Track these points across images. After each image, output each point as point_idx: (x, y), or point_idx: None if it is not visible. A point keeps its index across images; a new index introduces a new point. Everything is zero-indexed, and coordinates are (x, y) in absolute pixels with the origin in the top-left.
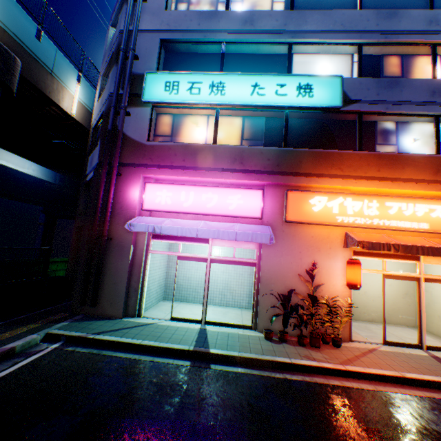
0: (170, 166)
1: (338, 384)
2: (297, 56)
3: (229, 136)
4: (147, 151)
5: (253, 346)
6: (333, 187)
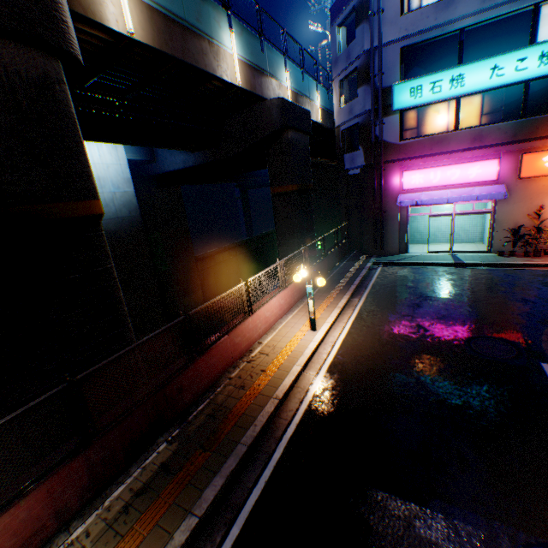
0: (419, 156)
1: (545, 269)
2: (543, 9)
3: (466, 116)
4: (400, 150)
5: (490, 259)
6: None
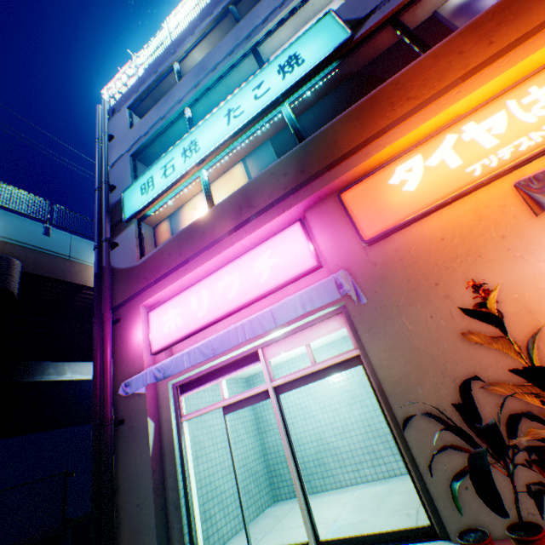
0: (167, 272)
1: None
2: (273, 55)
3: (233, 191)
4: (140, 273)
5: None
6: (420, 131)
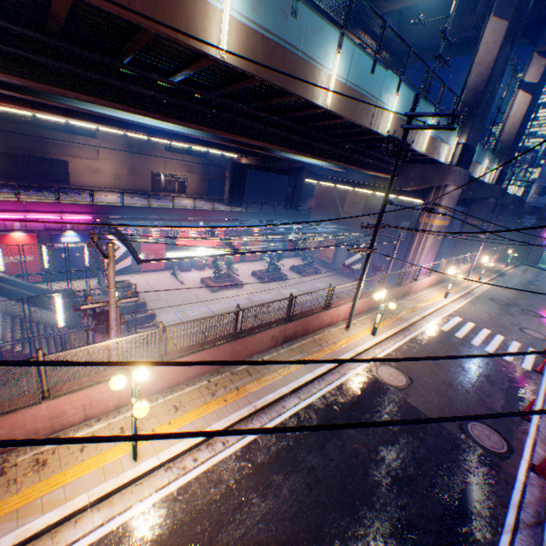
0: None
1: None
2: None
3: None
4: None
5: None
6: None
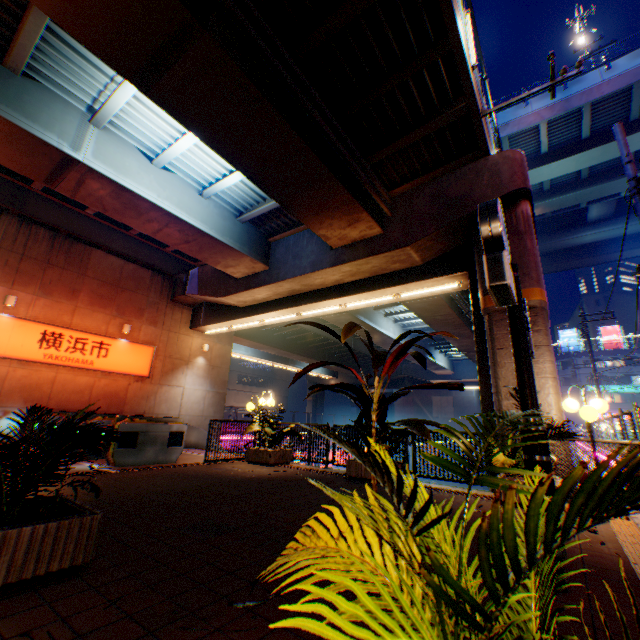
0: None
1: None
2: (629, 375)
3: (613, 398)
4: None
5: None
6: None
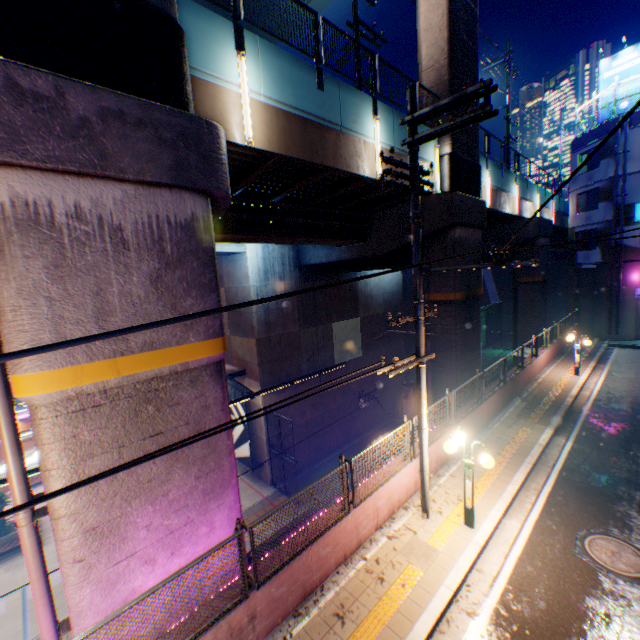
0: None
1: None
2: None
3: None
4: (639, 252)
5: None
6: None
